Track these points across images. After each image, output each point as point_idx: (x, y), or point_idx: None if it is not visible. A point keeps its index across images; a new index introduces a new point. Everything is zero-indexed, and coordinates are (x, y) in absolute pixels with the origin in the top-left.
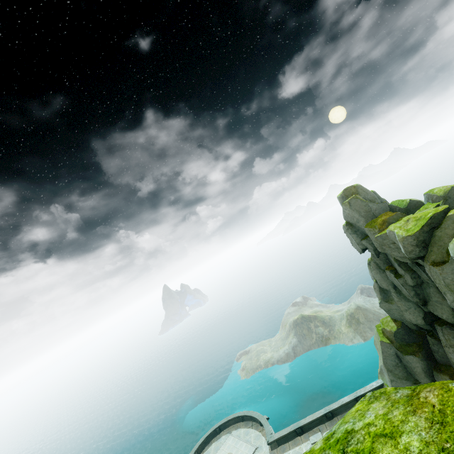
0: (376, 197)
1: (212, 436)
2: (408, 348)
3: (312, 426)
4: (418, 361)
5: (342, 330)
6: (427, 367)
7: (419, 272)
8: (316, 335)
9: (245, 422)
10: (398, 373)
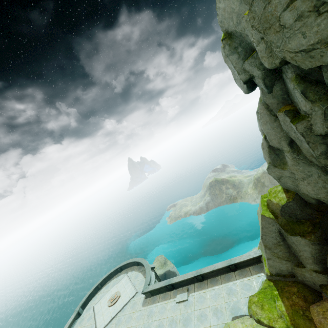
0: None
1: (115, 273)
2: (298, 227)
3: (183, 284)
4: (308, 244)
5: (248, 191)
6: (319, 253)
7: None
8: (225, 195)
9: (139, 266)
10: (278, 252)
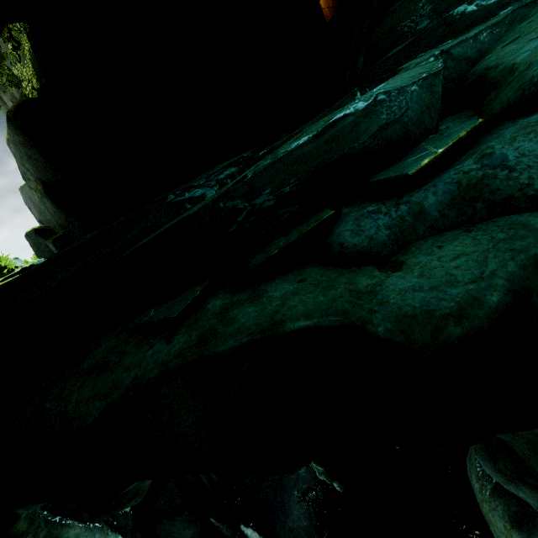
0: None
1: None
2: None
3: None
4: None
5: None
6: None
7: (8, 63)
8: None
9: None
10: None
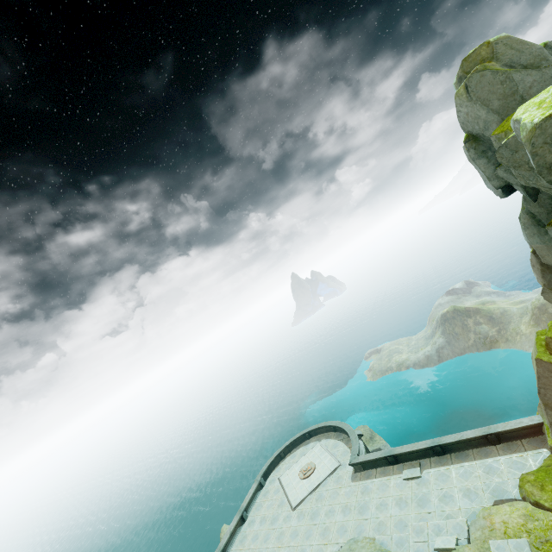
0: (546, 55)
1: (301, 440)
2: None
3: (411, 458)
4: None
5: (522, 330)
6: None
7: None
8: (474, 336)
9: (337, 433)
10: None
